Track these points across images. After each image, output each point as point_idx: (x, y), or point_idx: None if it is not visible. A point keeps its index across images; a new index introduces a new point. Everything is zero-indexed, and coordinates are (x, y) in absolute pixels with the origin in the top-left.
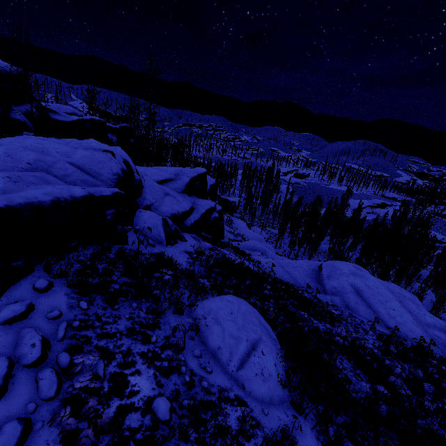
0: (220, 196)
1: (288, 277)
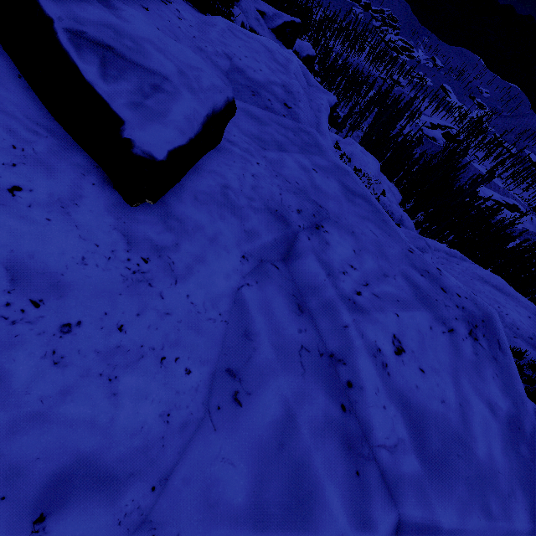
0: None
1: None
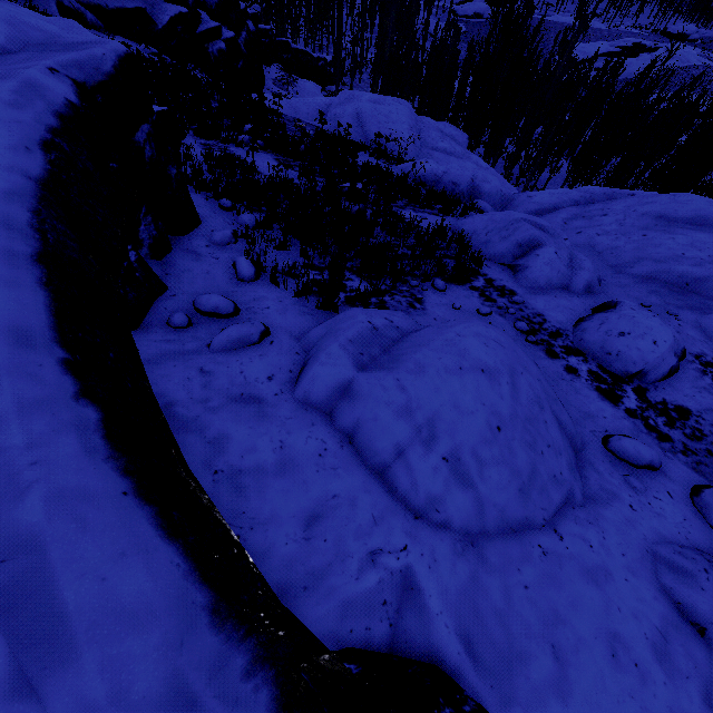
0: (289, 45)
1: (288, 112)
